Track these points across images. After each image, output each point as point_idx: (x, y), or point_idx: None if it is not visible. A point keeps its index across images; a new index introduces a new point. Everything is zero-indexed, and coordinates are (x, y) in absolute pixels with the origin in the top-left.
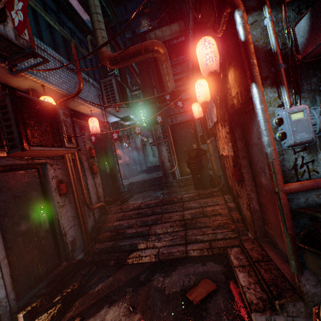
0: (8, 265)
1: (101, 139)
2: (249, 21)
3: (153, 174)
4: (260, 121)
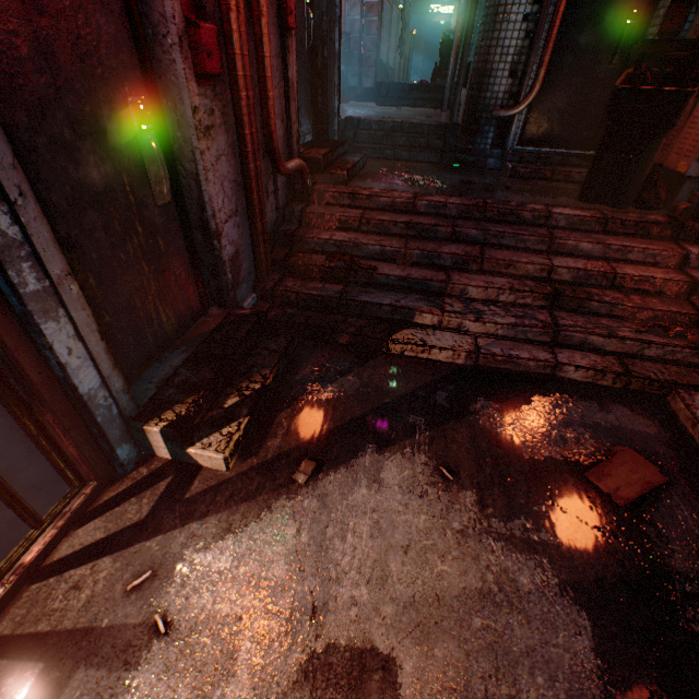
0: (84, 303)
1: None
2: None
3: (404, 112)
4: None
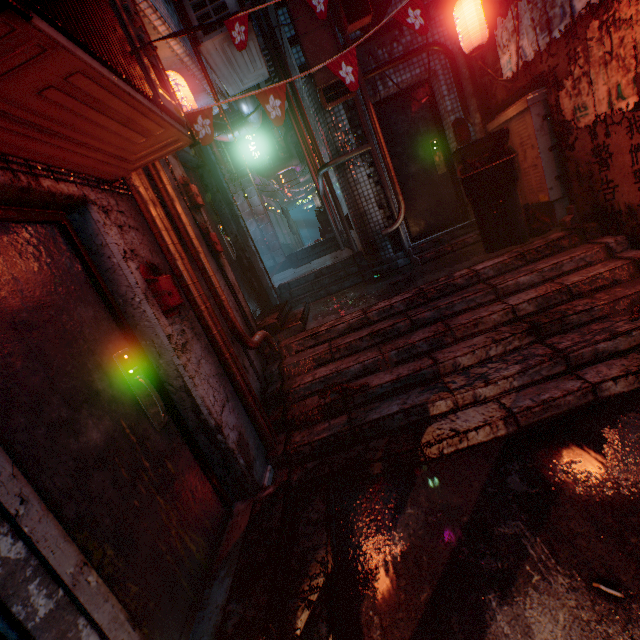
0: (106, 590)
1: (192, 167)
2: None
3: (316, 263)
4: None
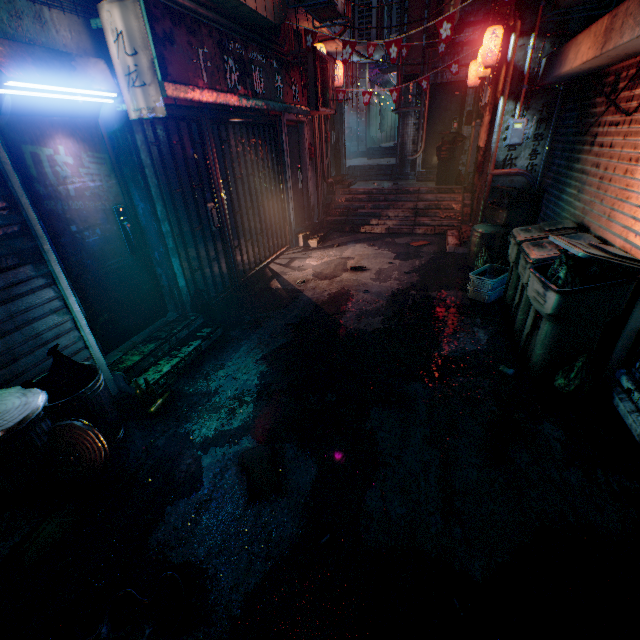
0: (293, 202)
1: None
2: (519, 44)
3: (379, 161)
4: (495, 125)
